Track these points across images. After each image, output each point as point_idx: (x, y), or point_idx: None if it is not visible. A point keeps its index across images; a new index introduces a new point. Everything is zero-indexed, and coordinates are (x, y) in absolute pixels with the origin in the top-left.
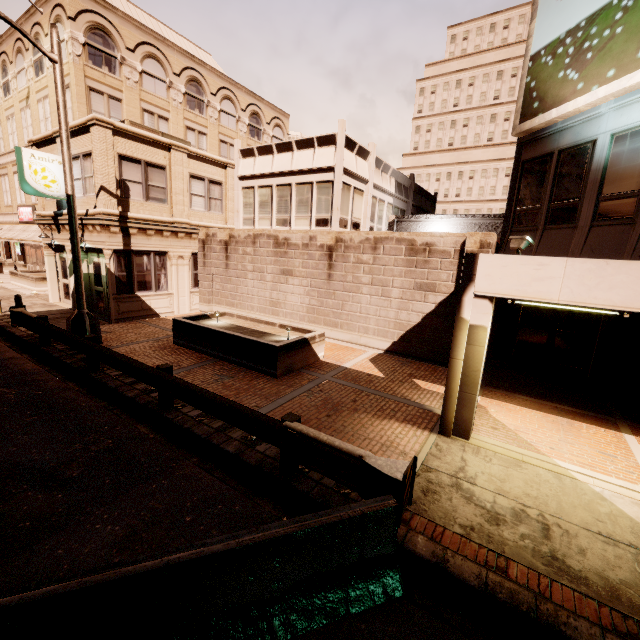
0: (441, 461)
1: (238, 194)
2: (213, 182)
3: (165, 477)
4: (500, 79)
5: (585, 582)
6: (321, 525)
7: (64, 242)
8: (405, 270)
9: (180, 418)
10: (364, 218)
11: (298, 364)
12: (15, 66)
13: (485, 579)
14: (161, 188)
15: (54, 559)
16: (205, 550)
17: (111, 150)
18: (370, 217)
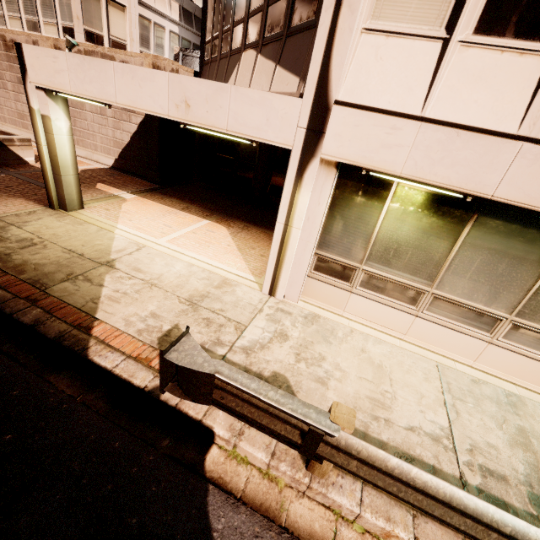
0: (17, 218)
1: None
2: None
3: None
4: None
5: (7, 262)
6: None
7: None
8: None
9: None
10: (130, 40)
11: None
12: None
13: None
14: None
15: None
16: None
17: None
18: (142, 42)
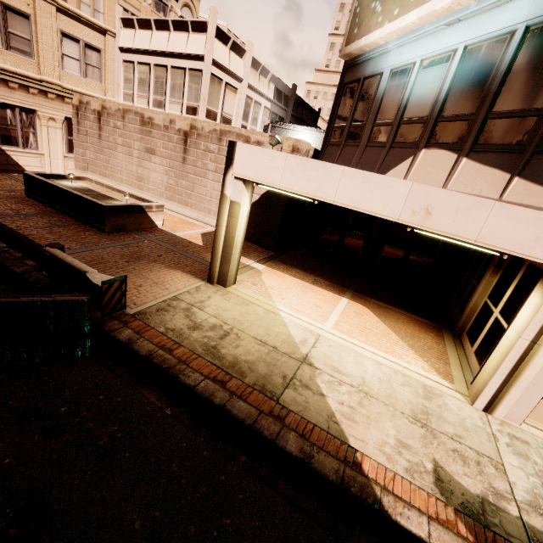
0: (191, 296)
1: (119, 66)
2: (90, 47)
3: None
4: None
5: (221, 359)
6: (12, 301)
7: None
8: None
9: None
10: (236, 115)
11: (131, 226)
12: None
13: (153, 353)
14: (25, 39)
15: None
16: None
17: None
18: (244, 116)
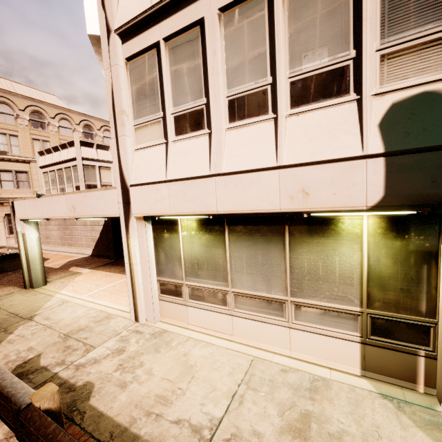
0: None
1: (41, 176)
2: (20, 172)
3: None
4: None
5: None
6: None
7: None
8: None
9: None
10: (114, 182)
11: (10, 268)
12: None
13: None
14: None
15: None
16: None
17: None
18: None
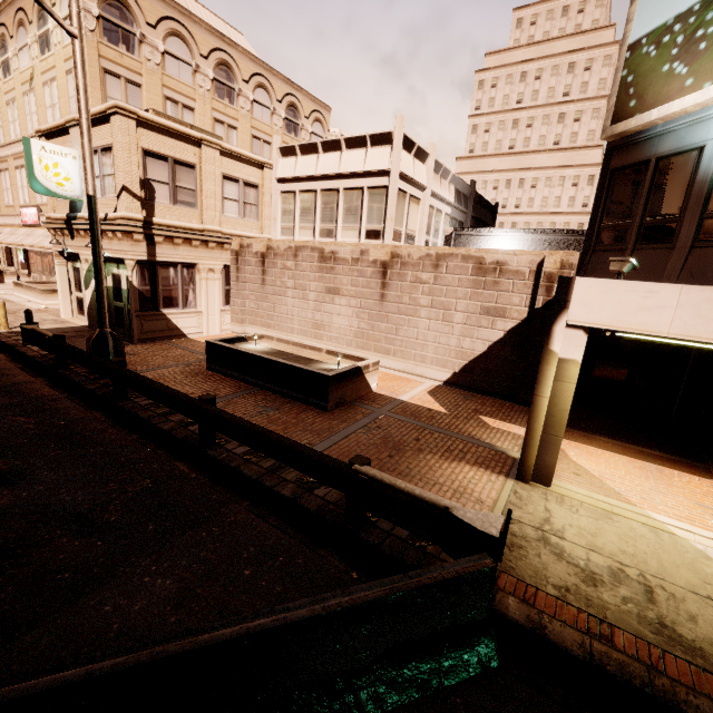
0: (523, 511)
1: (276, 199)
2: (248, 184)
3: (215, 524)
4: (571, 72)
5: (701, 654)
6: (414, 588)
7: (78, 250)
8: (471, 292)
9: (225, 456)
10: (419, 230)
11: (350, 396)
12: (16, 41)
13: (589, 648)
14: (190, 190)
15: (102, 617)
16: (288, 616)
17: (134, 144)
18: (426, 229)
